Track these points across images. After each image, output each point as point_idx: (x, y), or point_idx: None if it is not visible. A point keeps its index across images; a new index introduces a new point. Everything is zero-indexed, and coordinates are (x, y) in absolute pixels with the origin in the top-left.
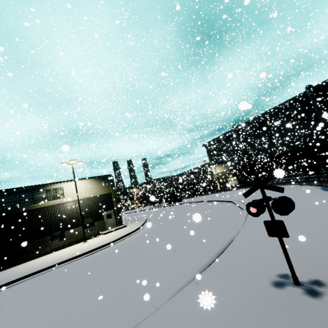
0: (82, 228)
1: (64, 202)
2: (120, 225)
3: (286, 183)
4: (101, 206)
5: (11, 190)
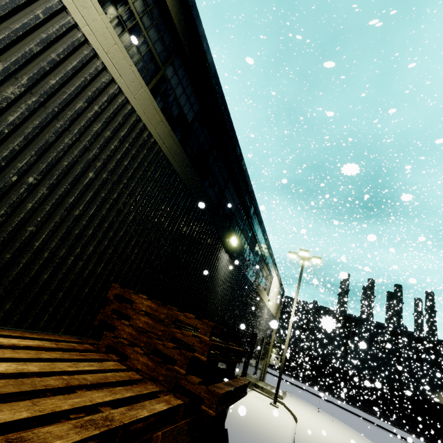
0: (280, 374)
1: (266, 303)
2: (264, 380)
3: (417, 437)
4: (269, 334)
5: (264, 240)
